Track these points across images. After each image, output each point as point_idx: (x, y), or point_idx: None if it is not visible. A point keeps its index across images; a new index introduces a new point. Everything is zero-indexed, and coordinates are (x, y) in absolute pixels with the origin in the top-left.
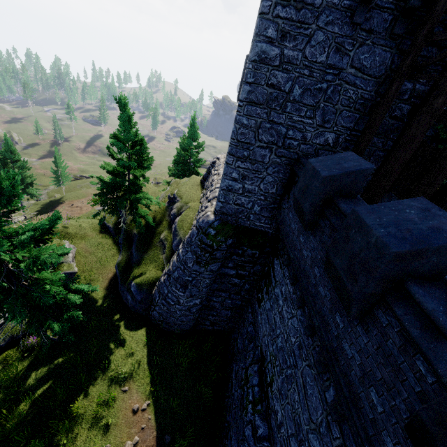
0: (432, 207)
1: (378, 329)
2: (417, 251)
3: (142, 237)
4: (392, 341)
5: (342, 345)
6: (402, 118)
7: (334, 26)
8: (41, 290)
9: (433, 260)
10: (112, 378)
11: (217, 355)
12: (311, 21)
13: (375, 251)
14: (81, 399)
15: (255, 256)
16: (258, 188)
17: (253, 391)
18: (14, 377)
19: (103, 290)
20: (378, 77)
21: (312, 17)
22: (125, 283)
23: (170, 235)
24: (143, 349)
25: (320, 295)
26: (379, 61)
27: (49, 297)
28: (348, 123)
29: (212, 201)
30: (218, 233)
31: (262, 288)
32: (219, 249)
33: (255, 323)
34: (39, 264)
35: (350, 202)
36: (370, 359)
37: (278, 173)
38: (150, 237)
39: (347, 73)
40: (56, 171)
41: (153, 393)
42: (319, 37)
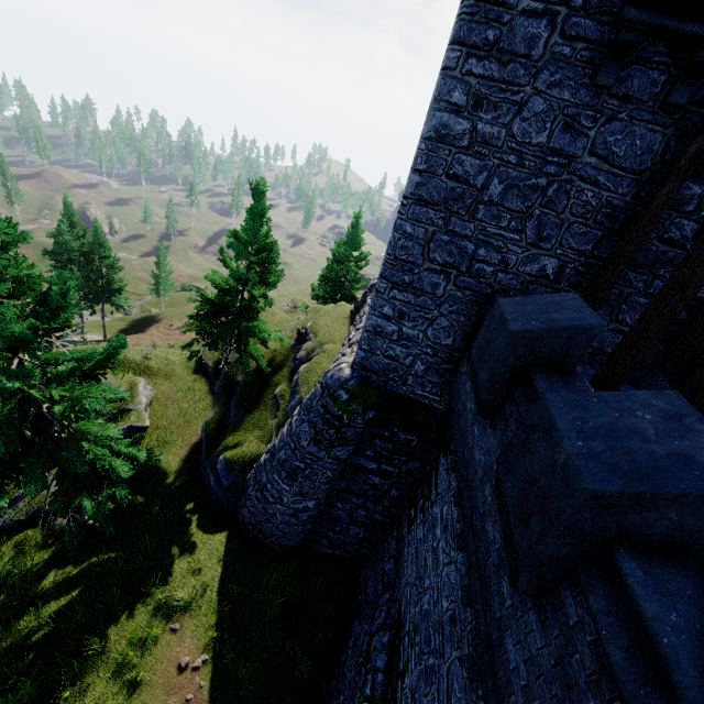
0: (689, 412)
1: (561, 627)
2: (635, 495)
3: (248, 388)
4: (580, 659)
5: (504, 640)
6: (683, 243)
7: (562, 90)
8: (75, 450)
9: (670, 518)
10: (160, 604)
11: (332, 599)
12: (525, 81)
13: (561, 479)
14: (108, 629)
15: (411, 445)
16: (424, 334)
17: (374, 679)
18: (26, 572)
19: (178, 461)
20: (640, 173)
21: (526, 76)
22: (210, 456)
23: (289, 391)
24: (216, 566)
25: (487, 537)
26: (641, 146)
27: (82, 463)
28: (582, 245)
29: (354, 346)
30: (352, 399)
31: (418, 500)
32: (352, 425)
33: (399, 557)
34: (77, 410)
35: (558, 381)
36: (541, 682)
37: (457, 314)
38: (260, 390)
39: (583, 164)
40: (157, 276)
41: (216, 644)
42: (537, 106)
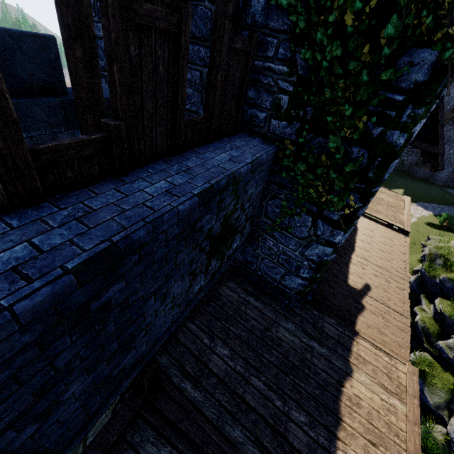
0: None
1: None
2: None
3: None
4: None
5: None
6: None
7: None
8: None
9: None
10: None
11: None
12: None
13: None
14: None
15: None
16: None
17: None
18: None
19: None
20: None
21: None
22: None
23: None
24: None
25: None
26: None
27: None
28: None
29: None
30: None
31: None
32: None
33: None
34: None
35: None
36: None
37: None
38: None
39: None
40: None
41: None
42: None
